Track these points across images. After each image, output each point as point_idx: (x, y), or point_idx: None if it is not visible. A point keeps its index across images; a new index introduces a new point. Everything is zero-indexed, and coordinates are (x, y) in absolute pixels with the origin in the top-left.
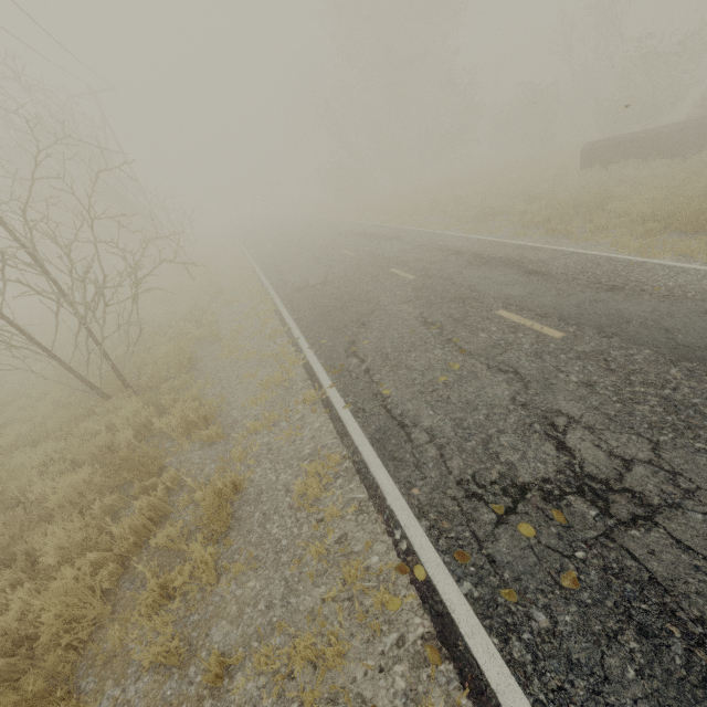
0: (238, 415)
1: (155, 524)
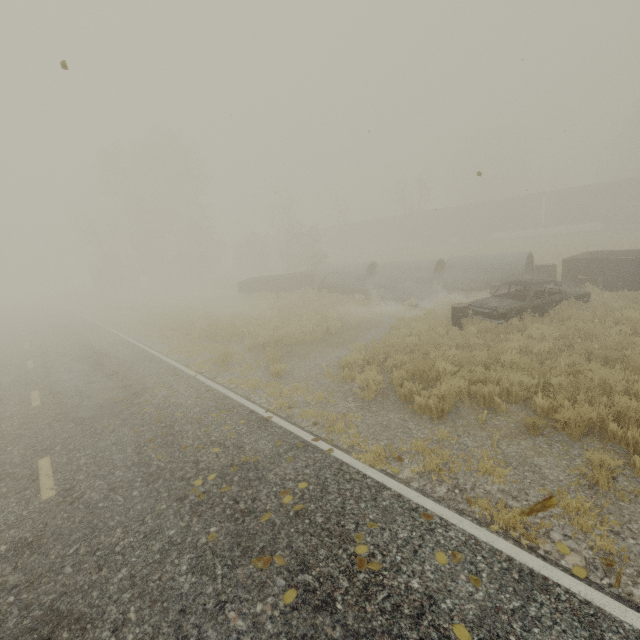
0: None
1: None
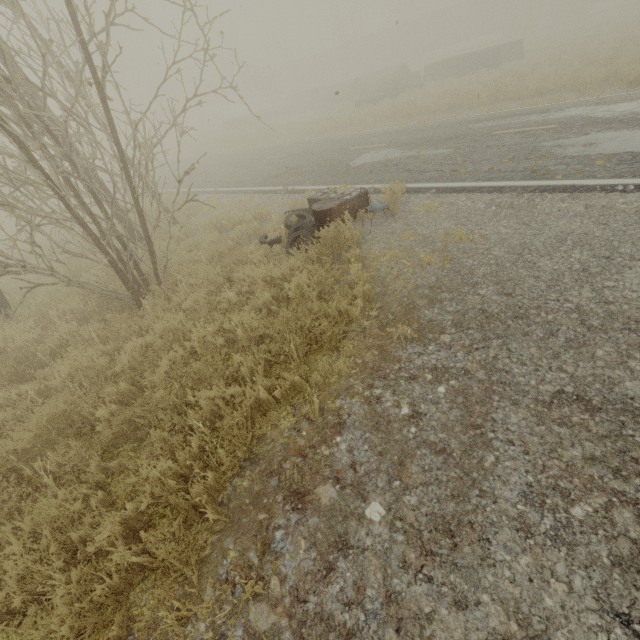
0: None
1: None
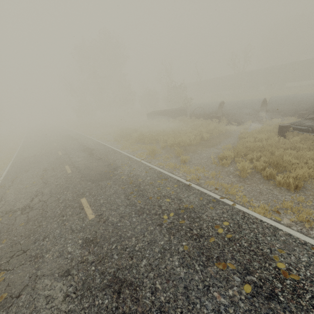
0: None
1: None
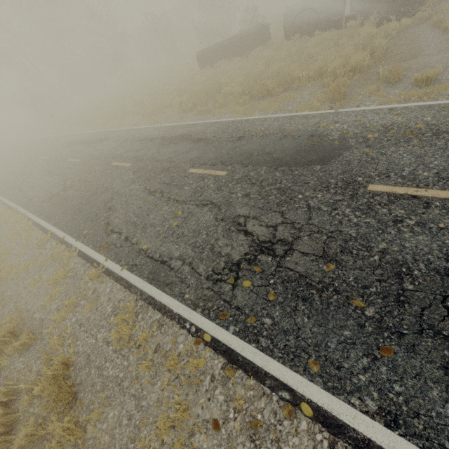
0: (41, 315)
1: (8, 434)
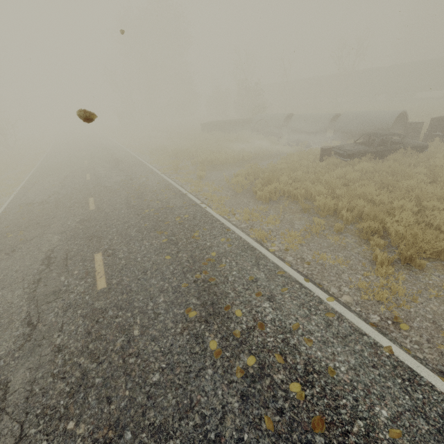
0: None
1: None
